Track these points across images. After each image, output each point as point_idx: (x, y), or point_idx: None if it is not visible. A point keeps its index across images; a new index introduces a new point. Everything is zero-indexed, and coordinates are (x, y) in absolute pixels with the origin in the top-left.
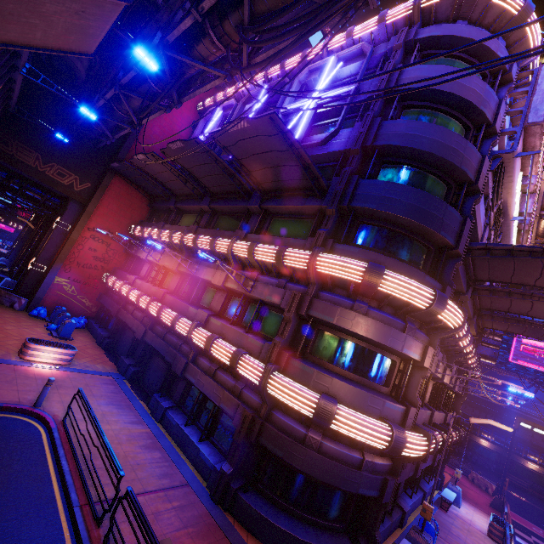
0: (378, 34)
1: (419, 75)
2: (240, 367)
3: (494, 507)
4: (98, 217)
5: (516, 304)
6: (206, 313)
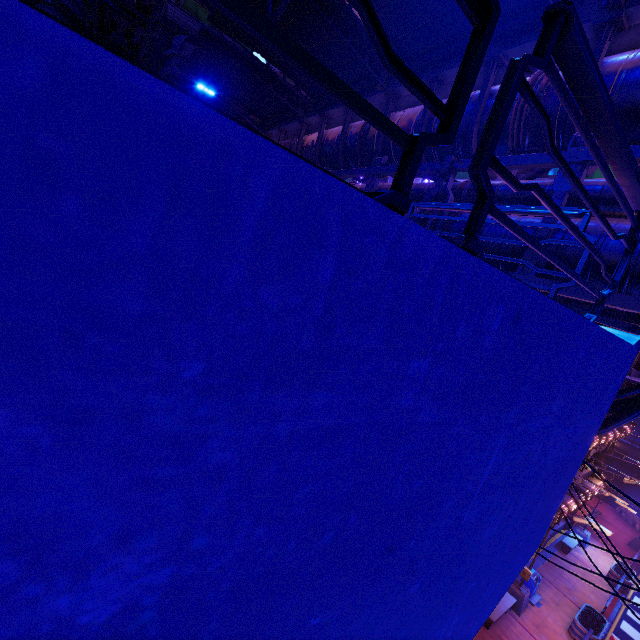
0: None
1: None
2: None
3: (632, 547)
4: None
5: None
6: None
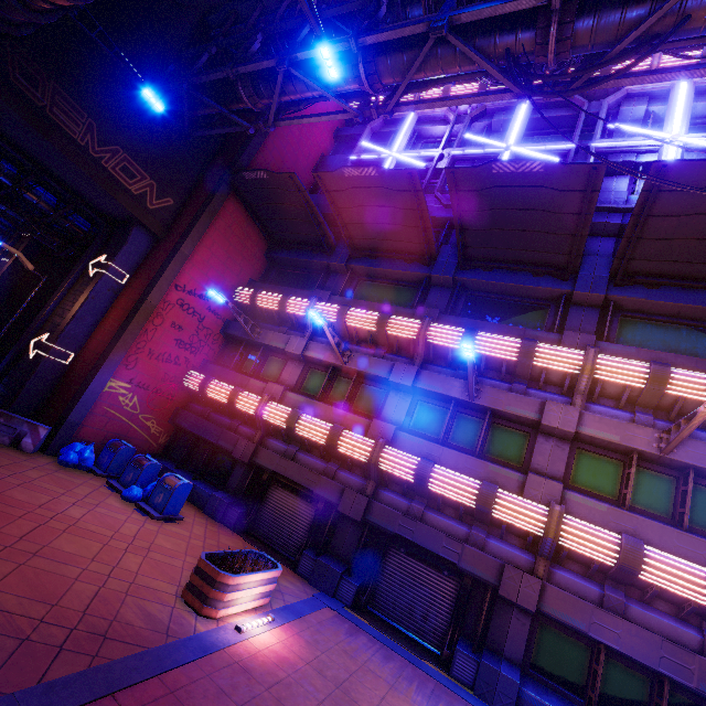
0: None
1: None
2: None
3: None
4: (193, 265)
5: None
6: (559, 483)
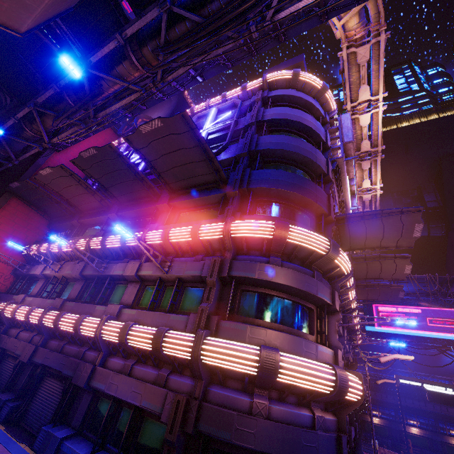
0: (243, 96)
1: (276, 112)
2: (165, 345)
3: None
4: None
5: (371, 269)
6: (118, 305)
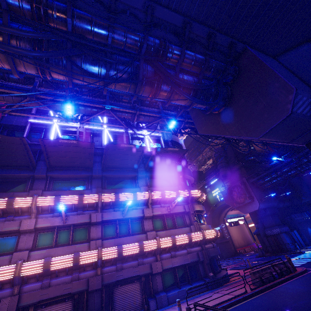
0: None
1: (175, 138)
2: (193, 238)
3: None
4: None
5: None
6: (154, 231)
